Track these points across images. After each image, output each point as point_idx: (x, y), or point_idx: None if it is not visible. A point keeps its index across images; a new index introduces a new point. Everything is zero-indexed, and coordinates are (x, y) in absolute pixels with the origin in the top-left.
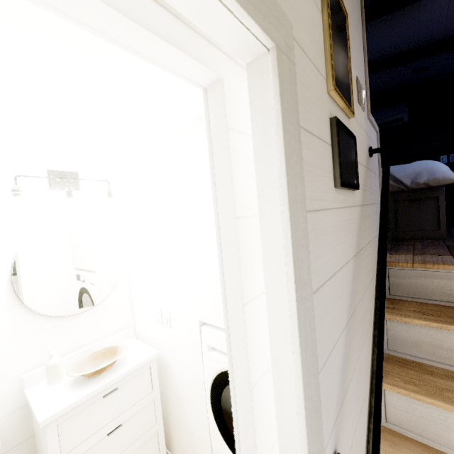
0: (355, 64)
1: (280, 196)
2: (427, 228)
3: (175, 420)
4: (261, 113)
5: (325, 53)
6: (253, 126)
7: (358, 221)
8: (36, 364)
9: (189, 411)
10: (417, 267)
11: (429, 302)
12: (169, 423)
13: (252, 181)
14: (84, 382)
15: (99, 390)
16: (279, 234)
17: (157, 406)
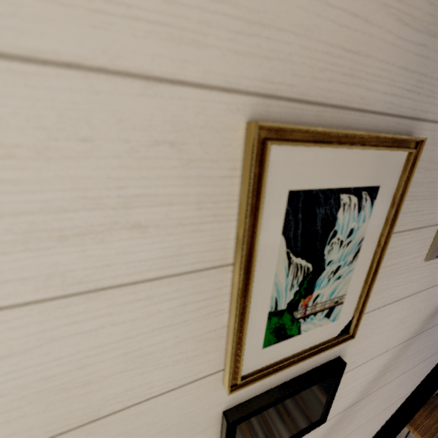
0: None
1: None
2: None
3: None
4: None
5: (228, 333)
6: None
7: (321, 435)
8: None
9: None
10: None
11: None
12: None
13: None
14: None
15: None
16: None
17: None
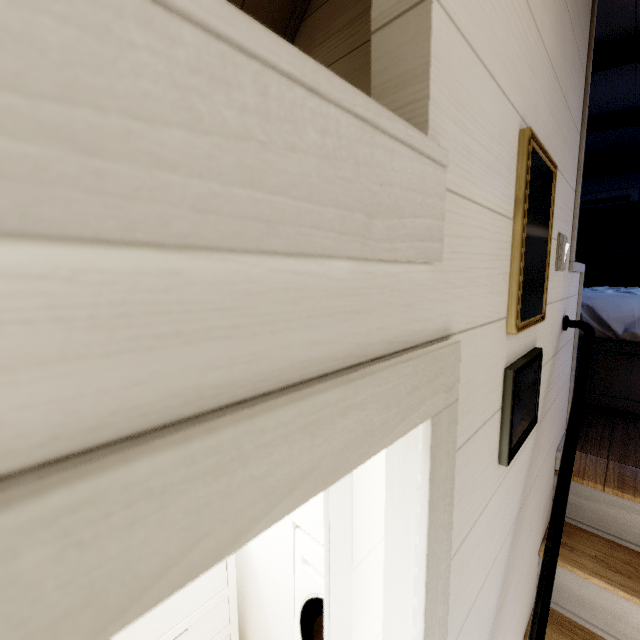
0: (559, 215)
1: (415, 594)
2: (638, 398)
3: (253, 620)
4: (400, 481)
5: (511, 278)
6: (388, 487)
7: (529, 457)
8: None
9: (272, 620)
10: (610, 492)
11: (620, 542)
12: (246, 620)
13: (381, 497)
14: None
15: None
16: (407, 637)
17: (232, 603)
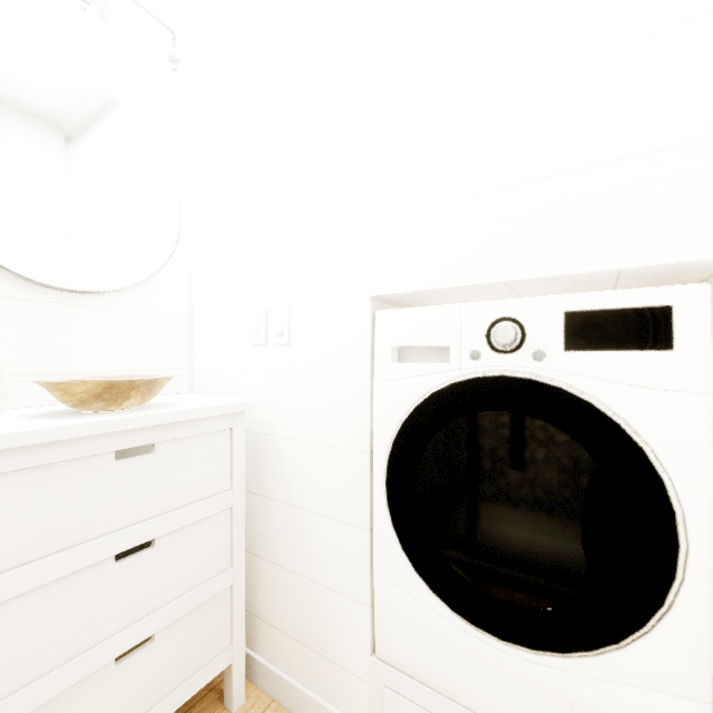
0: None
1: None
2: None
3: (273, 566)
4: None
5: None
6: None
7: None
8: None
9: (317, 533)
10: None
11: None
12: (256, 577)
13: None
14: (66, 415)
15: (109, 427)
16: None
17: (238, 526)
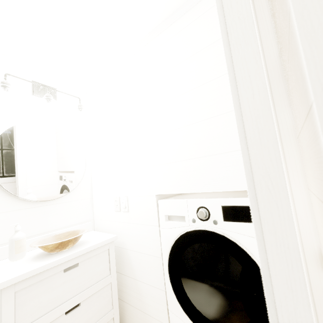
0: None
1: None
2: None
3: (130, 306)
4: None
5: None
6: None
7: None
8: (0, 243)
9: (145, 292)
10: None
11: None
12: (124, 311)
13: None
14: (46, 256)
15: (61, 261)
16: None
17: (114, 290)
